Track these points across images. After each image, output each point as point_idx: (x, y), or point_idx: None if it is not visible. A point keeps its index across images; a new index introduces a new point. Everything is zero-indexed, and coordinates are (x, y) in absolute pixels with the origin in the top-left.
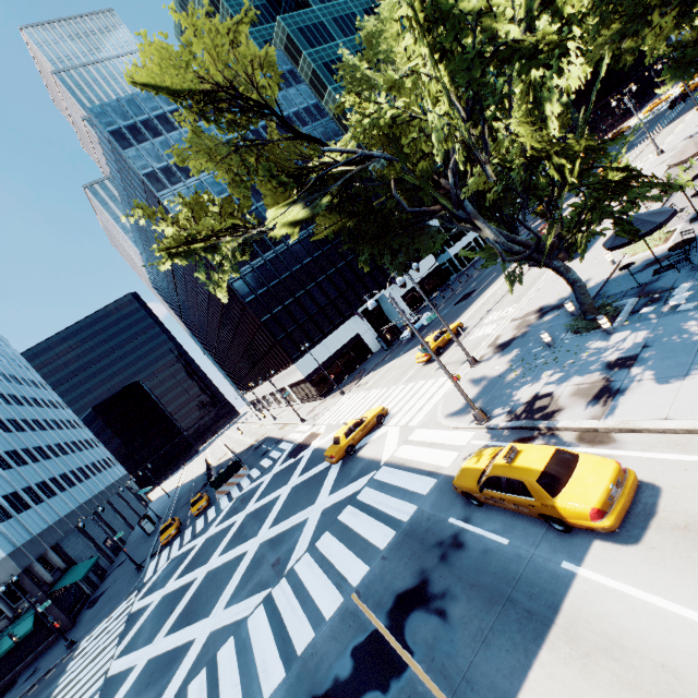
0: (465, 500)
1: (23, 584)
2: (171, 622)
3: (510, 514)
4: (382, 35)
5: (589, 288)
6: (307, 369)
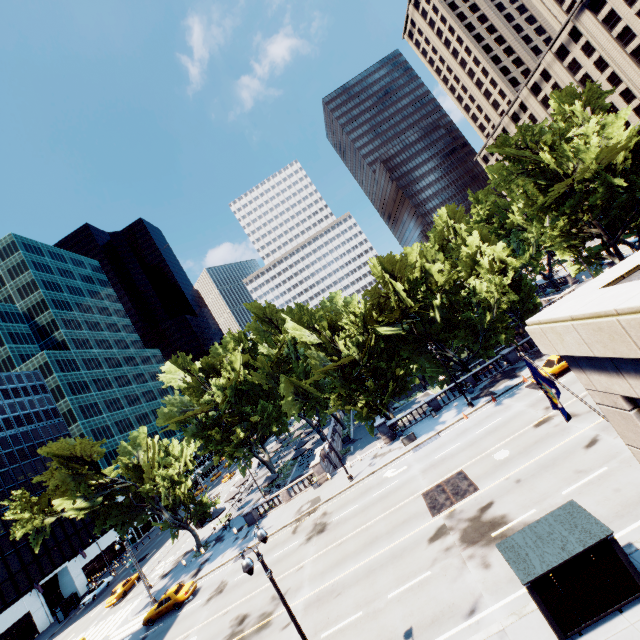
0: (147, 628)
1: None
2: None
3: (164, 617)
4: (139, 437)
5: (204, 539)
6: None
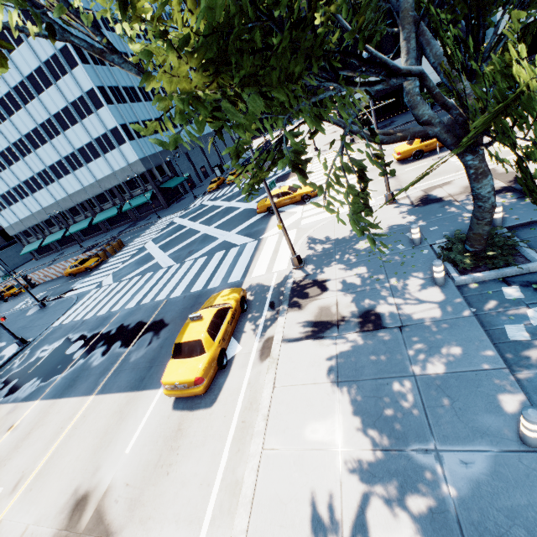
0: None
1: (147, 177)
2: (164, 242)
3: None
4: None
5: None
6: None
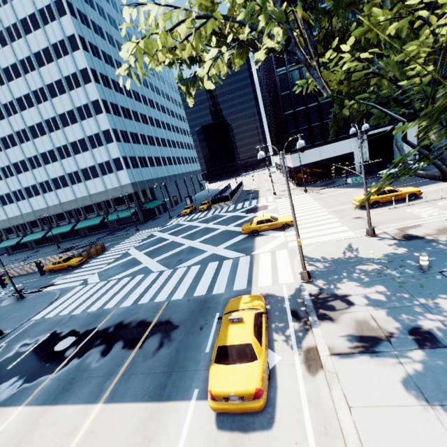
0: None
1: (133, 197)
2: (149, 250)
3: None
4: None
5: None
6: (297, 162)
